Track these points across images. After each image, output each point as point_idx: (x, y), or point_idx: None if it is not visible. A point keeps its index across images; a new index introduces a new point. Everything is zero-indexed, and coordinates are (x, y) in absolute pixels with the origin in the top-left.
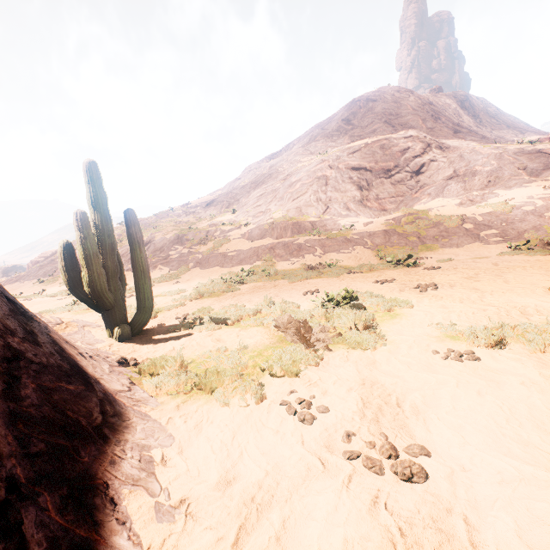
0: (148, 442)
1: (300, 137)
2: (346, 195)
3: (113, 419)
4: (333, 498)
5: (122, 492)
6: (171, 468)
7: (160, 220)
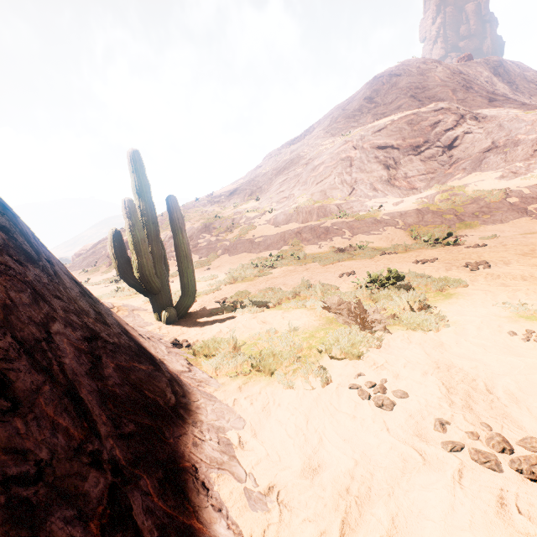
0: (220, 423)
1: (320, 120)
2: (372, 175)
3: (185, 400)
4: (445, 495)
5: (211, 476)
6: (249, 452)
7: (187, 210)
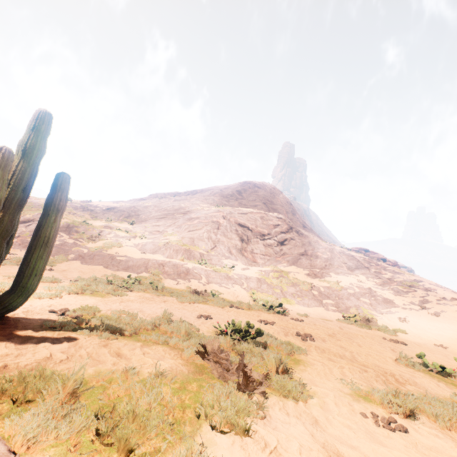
0: None
1: (203, 189)
2: (231, 242)
3: None
4: None
5: None
6: None
7: None
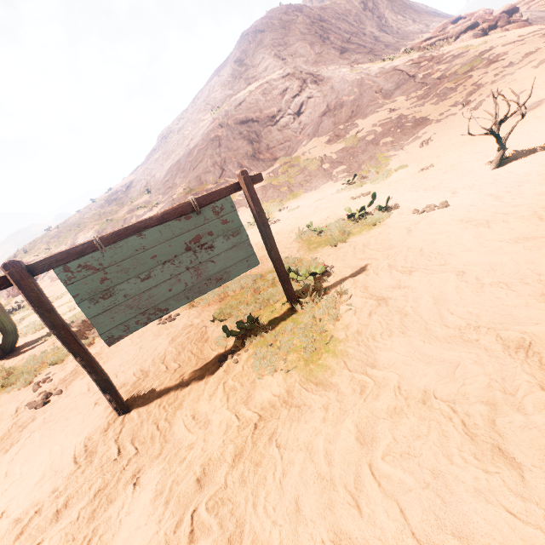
0: None
1: (203, 87)
2: (239, 153)
3: None
4: (3, 425)
5: None
6: None
7: (83, 216)
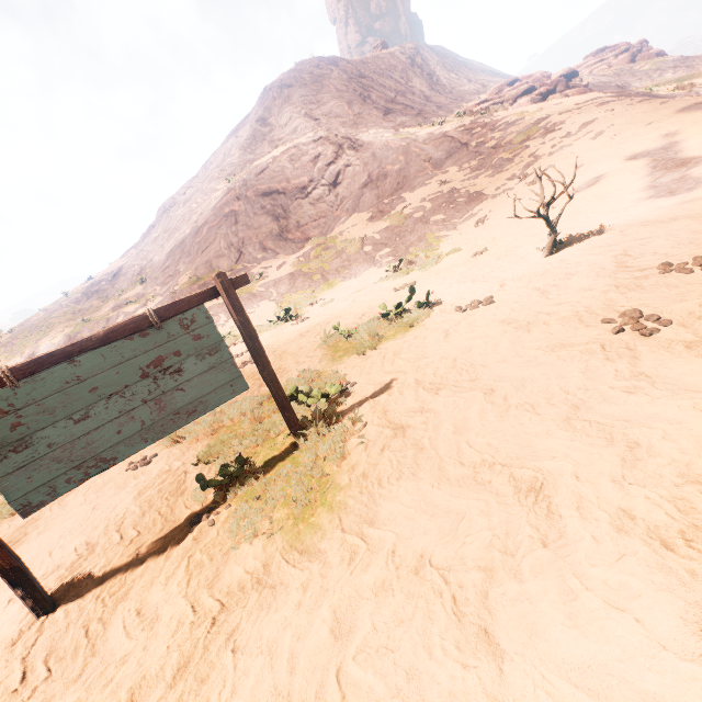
0: None
1: (217, 150)
2: (261, 231)
3: None
4: None
5: None
6: None
7: (50, 316)
